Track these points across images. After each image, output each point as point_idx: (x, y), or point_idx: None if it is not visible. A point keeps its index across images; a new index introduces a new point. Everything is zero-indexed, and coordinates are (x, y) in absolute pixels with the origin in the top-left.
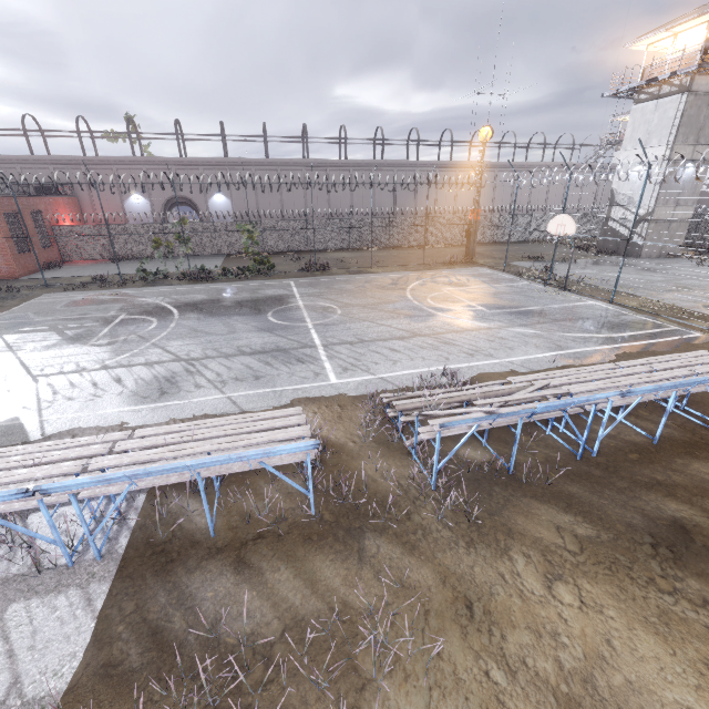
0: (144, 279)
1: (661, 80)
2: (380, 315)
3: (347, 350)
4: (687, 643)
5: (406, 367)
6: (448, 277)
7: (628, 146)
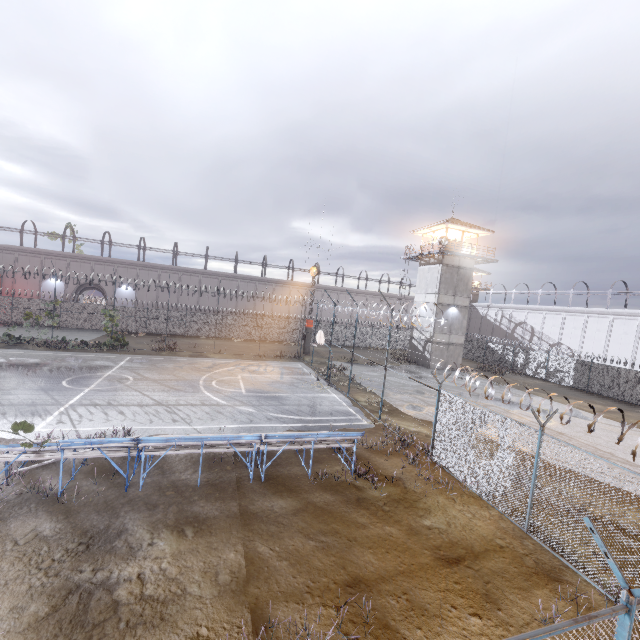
0: (7, 342)
1: (428, 255)
2: (156, 388)
3: (85, 409)
4: (2, 594)
5: (109, 424)
6: (260, 366)
7: (418, 291)
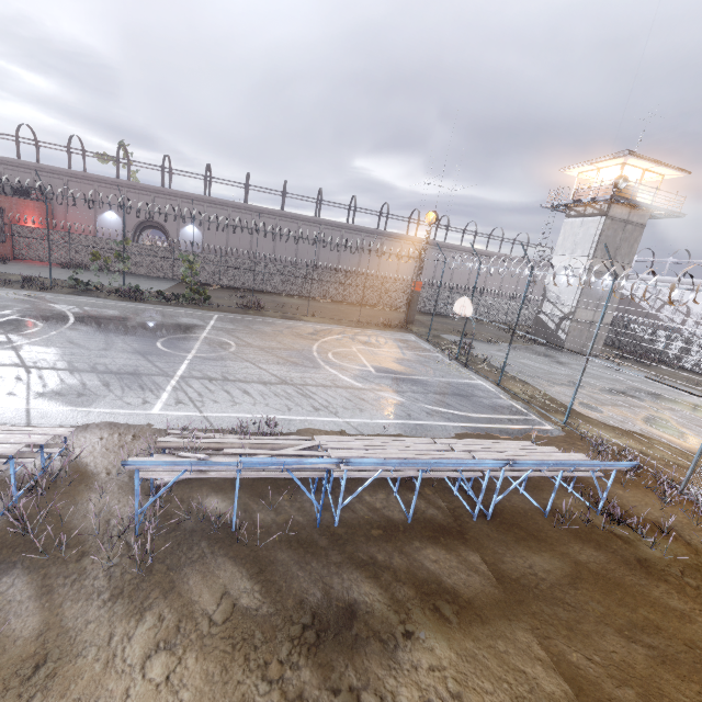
0: (74, 288)
1: (586, 202)
2: (268, 358)
3: (200, 385)
4: None
5: (240, 410)
6: (369, 337)
7: (559, 252)
